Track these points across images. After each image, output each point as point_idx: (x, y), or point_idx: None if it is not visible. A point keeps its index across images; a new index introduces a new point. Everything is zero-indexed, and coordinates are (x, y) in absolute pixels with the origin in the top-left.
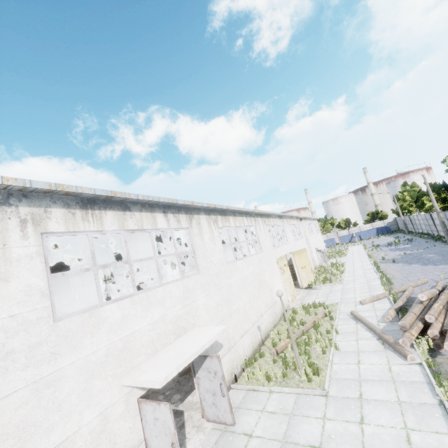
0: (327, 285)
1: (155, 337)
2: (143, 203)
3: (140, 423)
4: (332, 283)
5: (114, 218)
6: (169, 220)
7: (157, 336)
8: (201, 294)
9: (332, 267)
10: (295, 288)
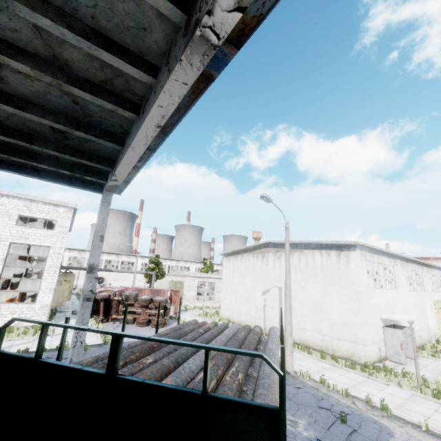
0: None
1: (385, 308)
2: (381, 252)
3: (383, 334)
4: None
5: (376, 257)
6: (388, 260)
7: (386, 308)
8: (397, 300)
9: None
10: None
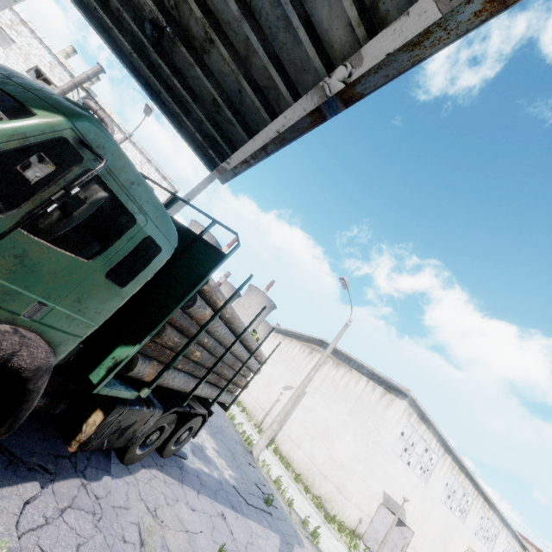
0: None
1: (397, 488)
2: (434, 429)
3: (375, 510)
4: None
5: (423, 429)
6: (436, 446)
7: (398, 489)
8: (419, 495)
9: None
10: None
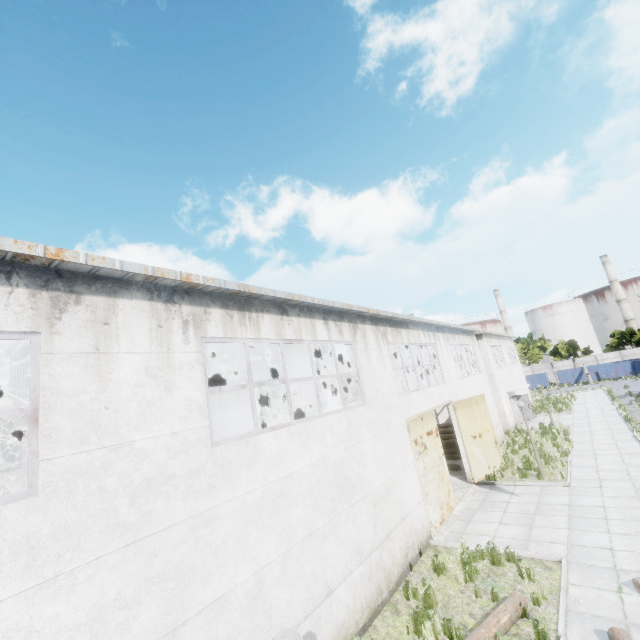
0: (532, 486)
1: None
2: None
3: None
4: (542, 479)
5: None
6: None
7: None
8: None
9: (542, 434)
10: (458, 477)
